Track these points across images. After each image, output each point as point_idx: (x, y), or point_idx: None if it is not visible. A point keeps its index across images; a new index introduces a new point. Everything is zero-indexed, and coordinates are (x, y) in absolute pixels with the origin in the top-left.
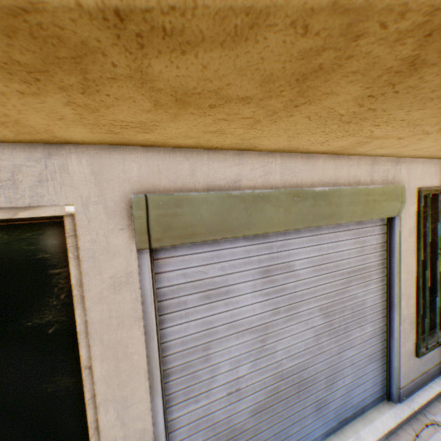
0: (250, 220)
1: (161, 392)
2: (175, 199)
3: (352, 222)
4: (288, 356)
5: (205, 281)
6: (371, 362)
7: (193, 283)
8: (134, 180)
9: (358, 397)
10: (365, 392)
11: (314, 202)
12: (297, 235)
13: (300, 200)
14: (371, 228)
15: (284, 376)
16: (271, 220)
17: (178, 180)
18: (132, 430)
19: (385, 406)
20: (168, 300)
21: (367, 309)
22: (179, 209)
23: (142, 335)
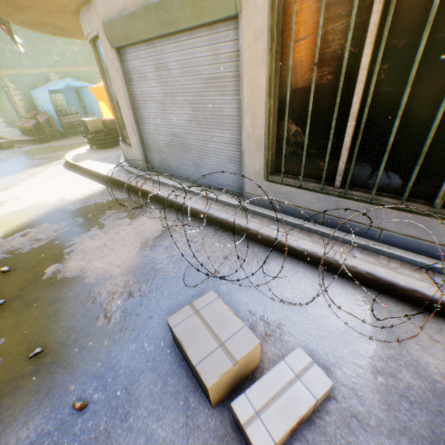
0: (133, 31)
1: (131, 112)
2: (110, 23)
3: (205, 29)
4: (175, 125)
5: (137, 69)
6: (230, 163)
7: (134, 69)
8: (102, 15)
9: (222, 181)
10: (227, 181)
11: (157, 13)
12: (167, 43)
13: (149, 14)
14: (225, 34)
15: (175, 136)
16: (141, 31)
17: (111, 12)
18: (128, 121)
19: (238, 199)
20: (129, 76)
21: (225, 117)
22: (112, 28)
23: (121, 86)
